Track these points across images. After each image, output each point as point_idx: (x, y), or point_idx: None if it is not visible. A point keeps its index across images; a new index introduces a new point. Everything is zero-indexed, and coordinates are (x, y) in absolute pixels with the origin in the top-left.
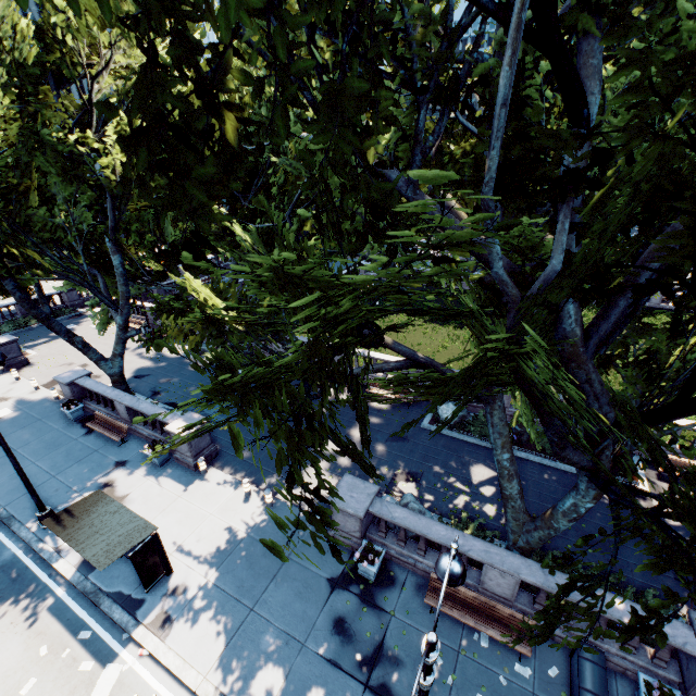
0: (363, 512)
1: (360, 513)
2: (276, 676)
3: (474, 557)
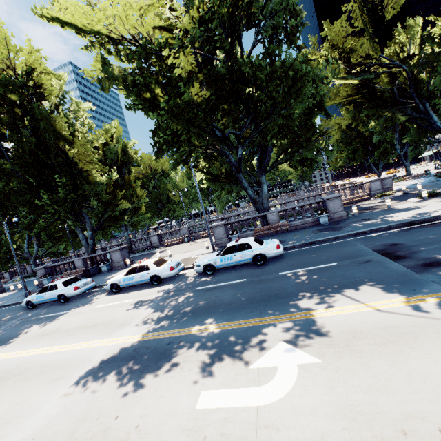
0: (44, 266)
1: (43, 266)
2: (3, 302)
3: (72, 260)
